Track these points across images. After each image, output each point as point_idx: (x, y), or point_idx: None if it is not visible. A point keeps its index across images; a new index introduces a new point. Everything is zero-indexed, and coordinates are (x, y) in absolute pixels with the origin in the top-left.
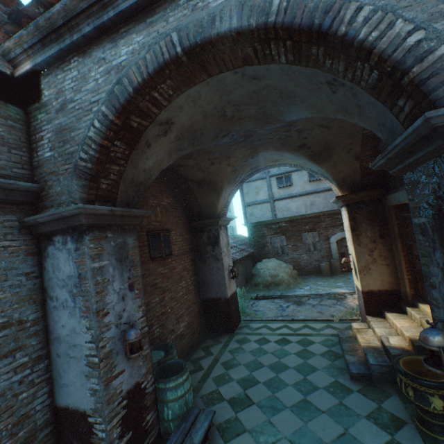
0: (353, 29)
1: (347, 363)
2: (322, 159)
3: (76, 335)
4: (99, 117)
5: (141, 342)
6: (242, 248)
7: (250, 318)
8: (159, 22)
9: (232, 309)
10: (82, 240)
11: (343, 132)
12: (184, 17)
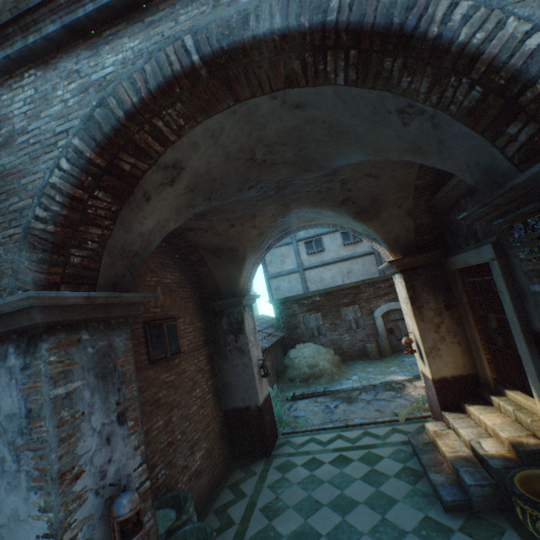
0: (449, 30)
1: (435, 487)
2: (369, 216)
3: (19, 524)
4: (69, 154)
5: (141, 513)
6: (269, 332)
7: (289, 429)
8: (165, 22)
9: (267, 420)
10: (35, 350)
11: (393, 183)
12: (201, 15)
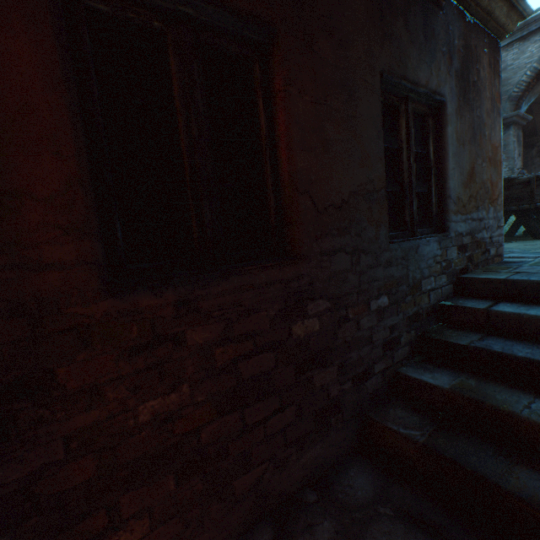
0: None
1: None
2: None
3: None
4: (530, 70)
5: None
6: None
7: None
8: None
9: None
10: (508, 129)
11: None
12: None
